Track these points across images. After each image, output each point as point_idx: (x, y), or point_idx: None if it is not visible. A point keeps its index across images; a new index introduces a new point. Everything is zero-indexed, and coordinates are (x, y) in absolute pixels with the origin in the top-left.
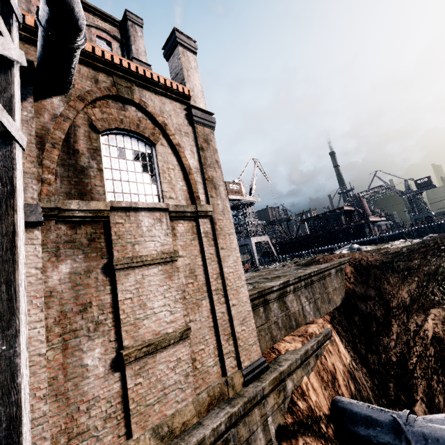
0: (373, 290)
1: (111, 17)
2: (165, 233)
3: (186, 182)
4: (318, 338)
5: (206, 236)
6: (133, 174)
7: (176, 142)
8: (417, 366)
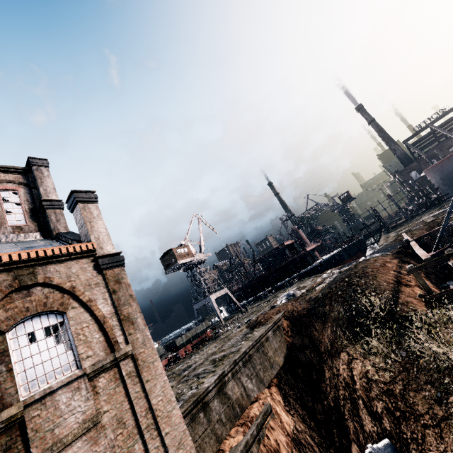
0: (306, 339)
1: (14, 167)
2: (85, 399)
3: (103, 331)
4: (257, 420)
5: (129, 377)
6: (47, 352)
7: (86, 299)
8: (345, 408)
